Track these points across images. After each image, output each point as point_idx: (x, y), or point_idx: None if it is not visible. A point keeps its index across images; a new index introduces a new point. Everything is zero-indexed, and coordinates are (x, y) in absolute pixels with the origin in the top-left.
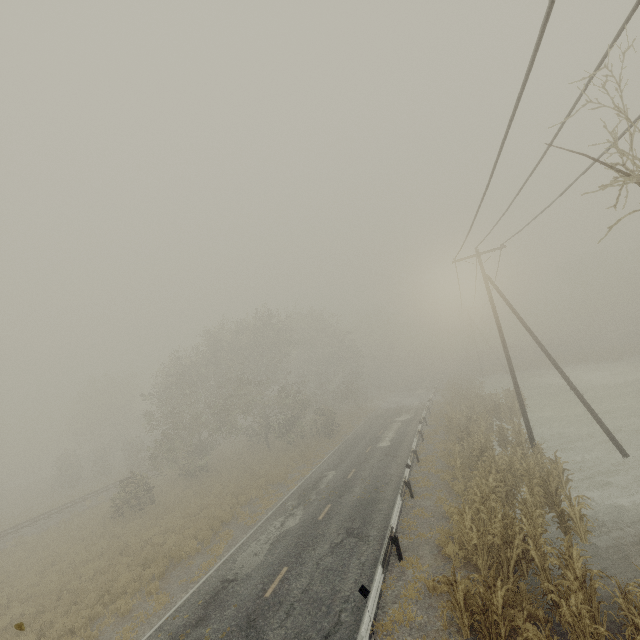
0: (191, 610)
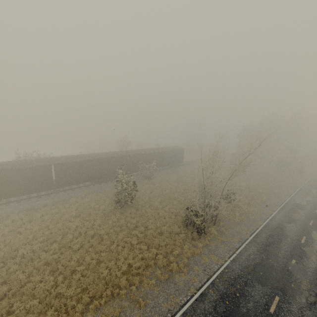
0: (291, 205)
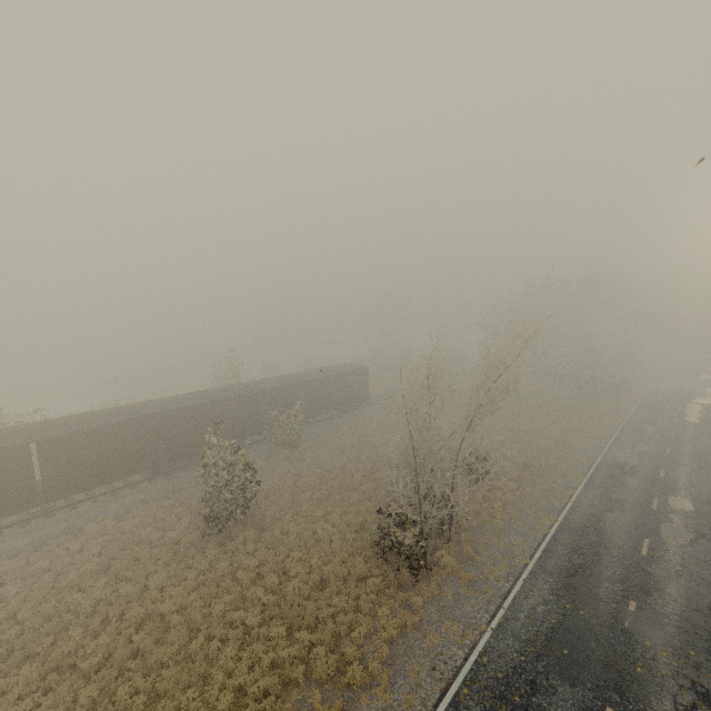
0: (610, 468)
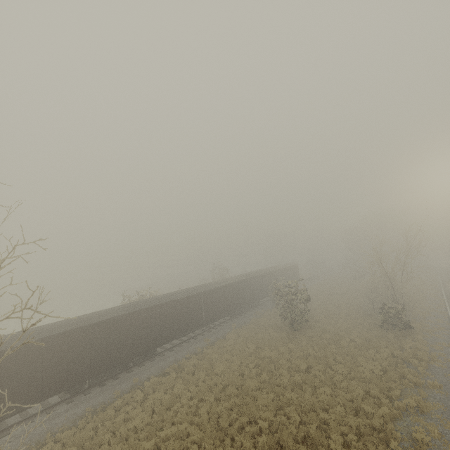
0: None
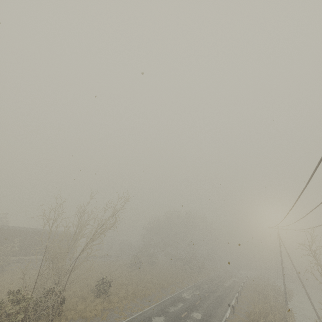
0: (175, 298)
